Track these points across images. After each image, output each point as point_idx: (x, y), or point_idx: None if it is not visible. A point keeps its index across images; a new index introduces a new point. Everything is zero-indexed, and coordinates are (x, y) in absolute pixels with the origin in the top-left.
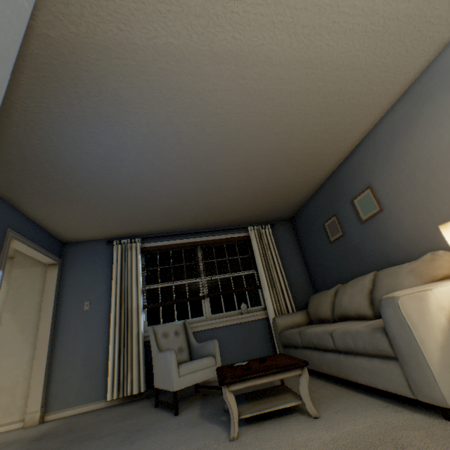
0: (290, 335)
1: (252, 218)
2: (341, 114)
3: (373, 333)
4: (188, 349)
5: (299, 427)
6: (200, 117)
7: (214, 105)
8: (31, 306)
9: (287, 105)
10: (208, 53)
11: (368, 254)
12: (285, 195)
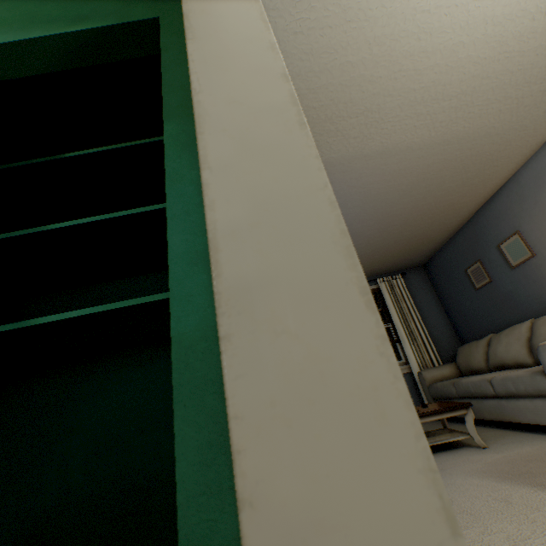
0: (441, 387)
1: (381, 269)
2: (479, 169)
3: (533, 376)
4: None
5: (470, 453)
6: (344, 197)
7: (358, 187)
8: None
9: (424, 174)
10: (359, 156)
11: (523, 301)
12: (417, 244)
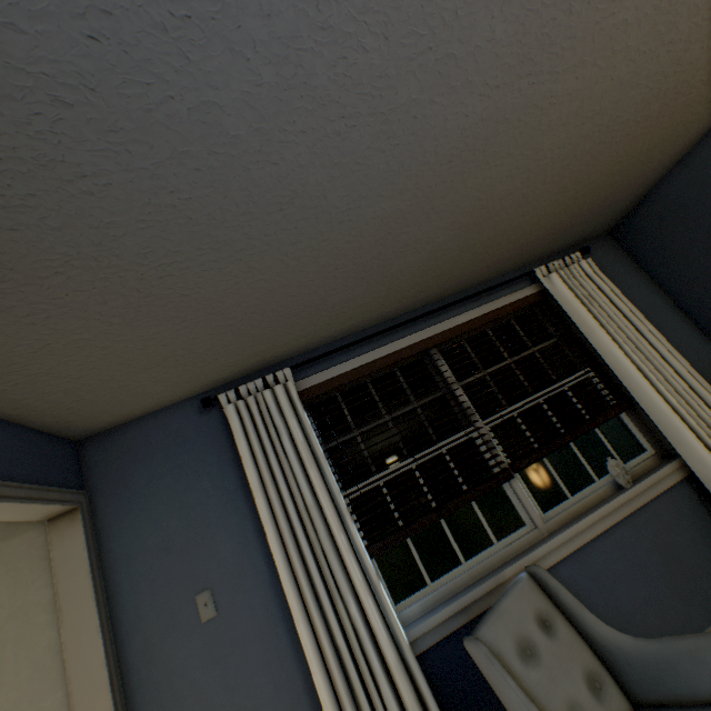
0: None
1: (543, 243)
2: None
3: None
4: (603, 667)
5: None
6: None
7: None
8: (31, 669)
9: None
10: None
11: None
12: (662, 134)
